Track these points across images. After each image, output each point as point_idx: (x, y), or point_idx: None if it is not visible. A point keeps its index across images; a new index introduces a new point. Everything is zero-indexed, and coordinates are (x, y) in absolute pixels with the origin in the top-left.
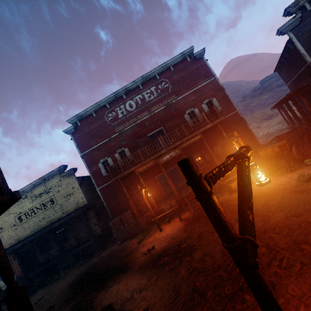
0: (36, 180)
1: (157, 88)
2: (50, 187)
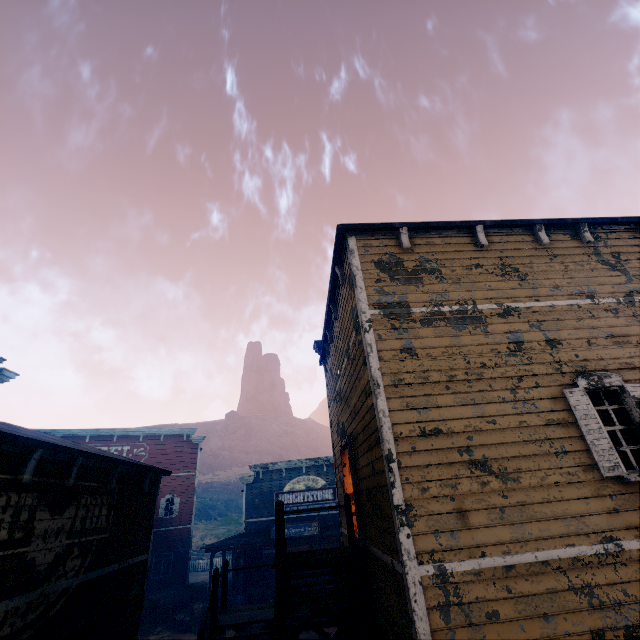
0: None
1: (132, 450)
2: None
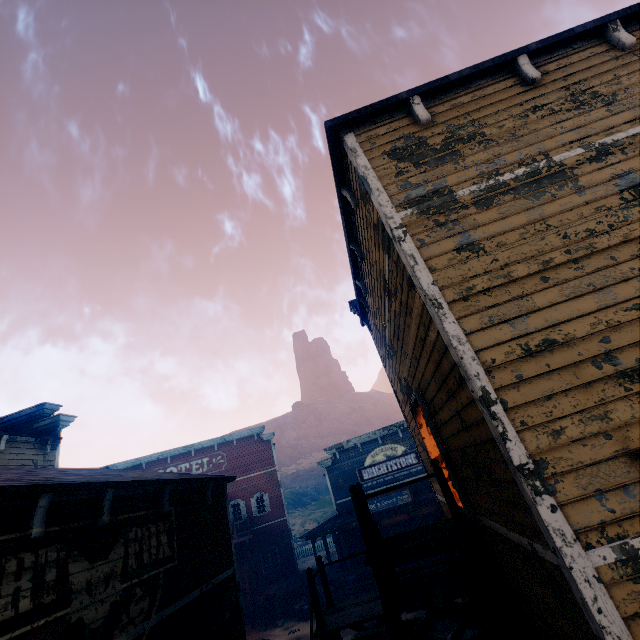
0: None
1: (211, 460)
2: None
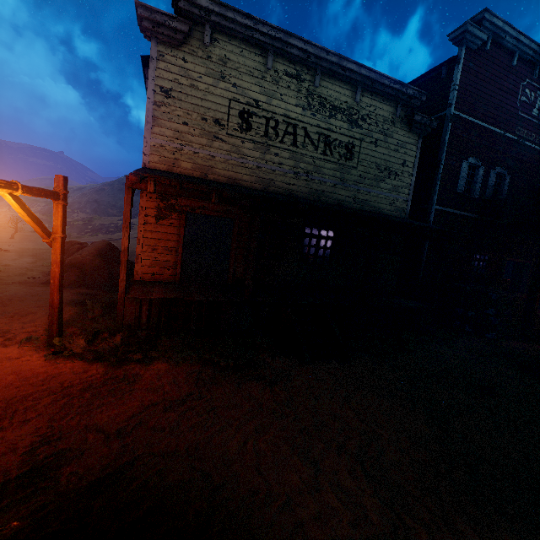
0: (360, 64)
1: None
2: (365, 116)
